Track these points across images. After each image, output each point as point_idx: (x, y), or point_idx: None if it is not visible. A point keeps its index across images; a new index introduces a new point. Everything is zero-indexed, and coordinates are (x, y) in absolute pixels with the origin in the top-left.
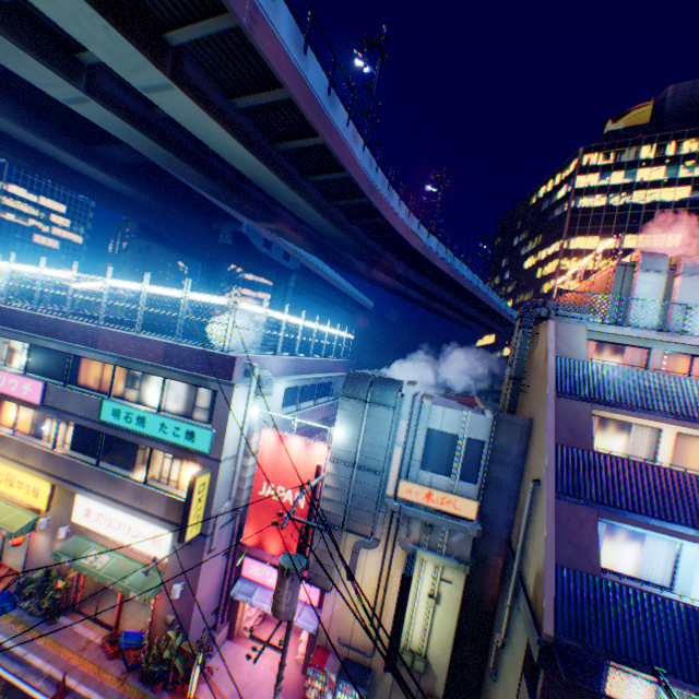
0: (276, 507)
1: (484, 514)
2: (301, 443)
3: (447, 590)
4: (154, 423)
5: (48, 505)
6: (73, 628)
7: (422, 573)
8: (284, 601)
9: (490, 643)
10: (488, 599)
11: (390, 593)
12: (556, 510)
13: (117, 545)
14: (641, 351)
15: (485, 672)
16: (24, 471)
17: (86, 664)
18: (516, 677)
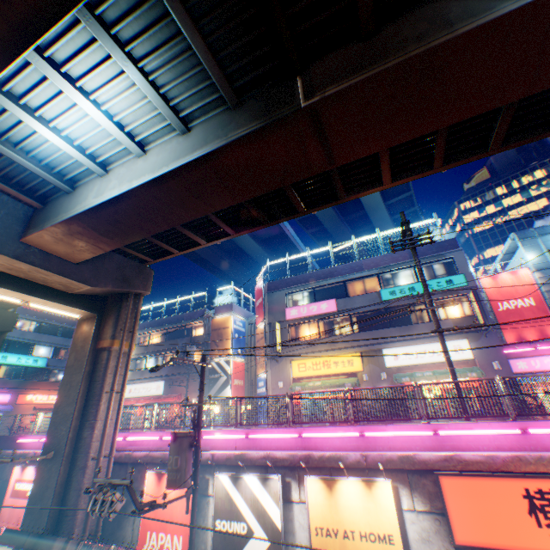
0: (515, 313)
1: None
2: (508, 274)
3: None
4: (420, 287)
5: (362, 366)
6: None
7: None
8: None
9: None
10: None
11: None
12: None
13: (426, 369)
14: None
15: None
16: (336, 353)
17: None
18: None
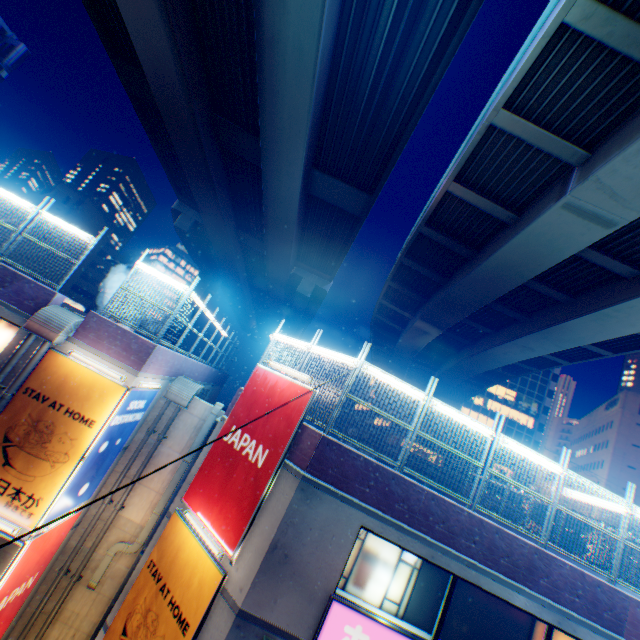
0: None
1: None
2: None
3: None
4: None
5: None
6: None
7: None
8: None
9: None
10: None
11: None
12: None
13: None
14: None
15: None
16: None
17: None
18: None
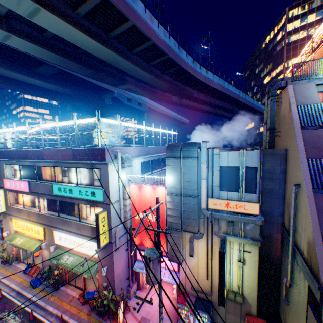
0: (145, 223)
1: (264, 211)
2: (151, 188)
3: (248, 257)
4: (76, 191)
5: (44, 237)
6: (66, 291)
7: (231, 249)
8: (151, 275)
9: (280, 282)
10: (275, 257)
11: (215, 261)
12: (315, 201)
13: (76, 252)
14: None
15: (280, 298)
16: (31, 223)
17: (72, 308)
18: (303, 307)
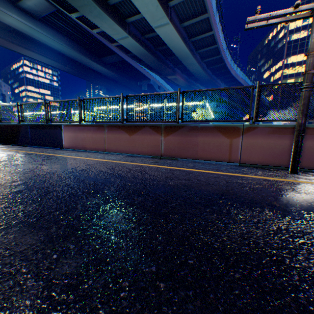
0: None
1: None
2: None
3: None
4: None
5: None
6: None
7: None
8: None
9: None
10: None
11: None
12: None
13: None
14: None
15: None
16: None
17: None
18: None
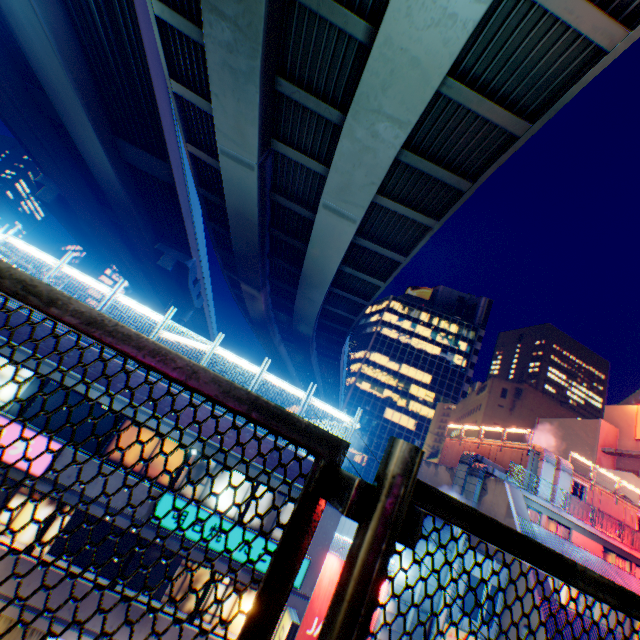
0: None
1: None
2: None
3: None
4: (234, 537)
5: None
6: None
7: None
8: None
9: None
10: None
11: None
12: None
13: None
14: (534, 511)
15: None
16: None
17: None
18: None
